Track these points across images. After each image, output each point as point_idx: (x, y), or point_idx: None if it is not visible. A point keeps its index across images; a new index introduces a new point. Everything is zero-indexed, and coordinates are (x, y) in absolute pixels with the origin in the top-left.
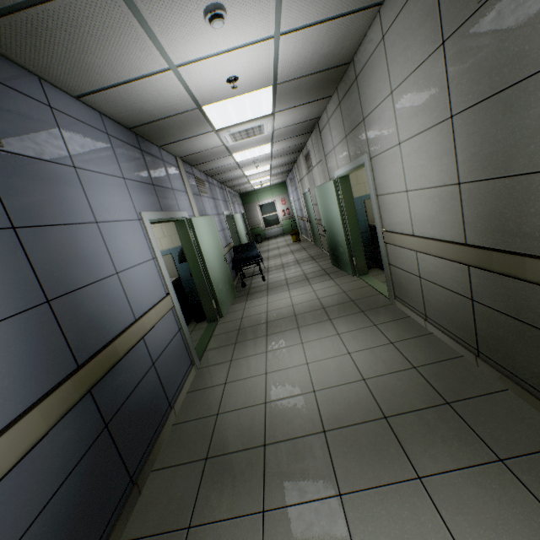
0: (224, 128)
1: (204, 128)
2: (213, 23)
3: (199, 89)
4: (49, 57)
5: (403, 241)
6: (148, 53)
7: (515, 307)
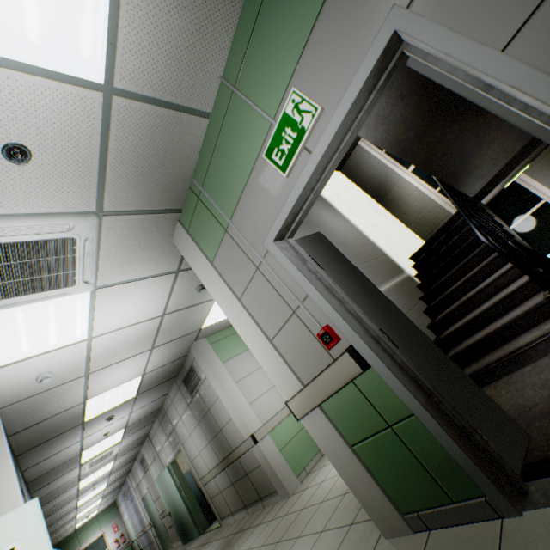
0: (88, 460)
1: (75, 465)
2: (110, 420)
3: (88, 443)
4: (35, 455)
5: (208, 477)
6: (76, 438)
7: (237, 474)
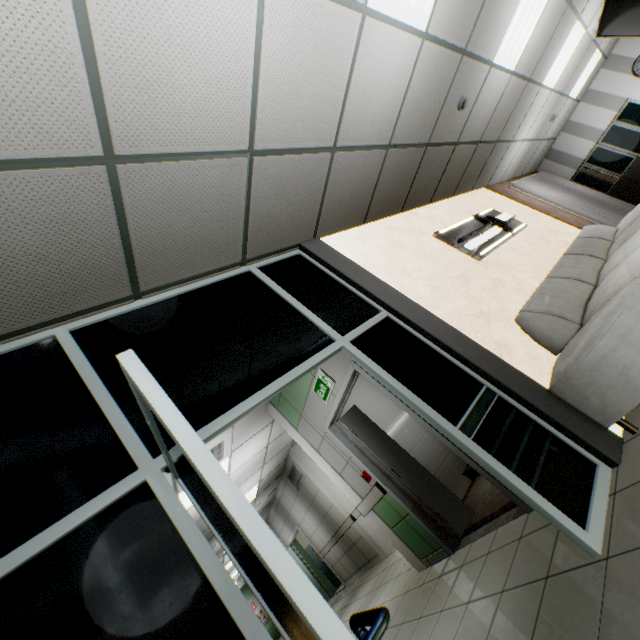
0: None
1: (220, 556)
2: None
3: None
4: None
5: (326, 550)
6: None
7: (347, 545)
